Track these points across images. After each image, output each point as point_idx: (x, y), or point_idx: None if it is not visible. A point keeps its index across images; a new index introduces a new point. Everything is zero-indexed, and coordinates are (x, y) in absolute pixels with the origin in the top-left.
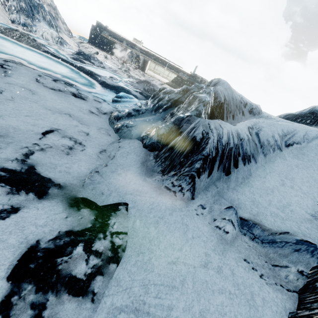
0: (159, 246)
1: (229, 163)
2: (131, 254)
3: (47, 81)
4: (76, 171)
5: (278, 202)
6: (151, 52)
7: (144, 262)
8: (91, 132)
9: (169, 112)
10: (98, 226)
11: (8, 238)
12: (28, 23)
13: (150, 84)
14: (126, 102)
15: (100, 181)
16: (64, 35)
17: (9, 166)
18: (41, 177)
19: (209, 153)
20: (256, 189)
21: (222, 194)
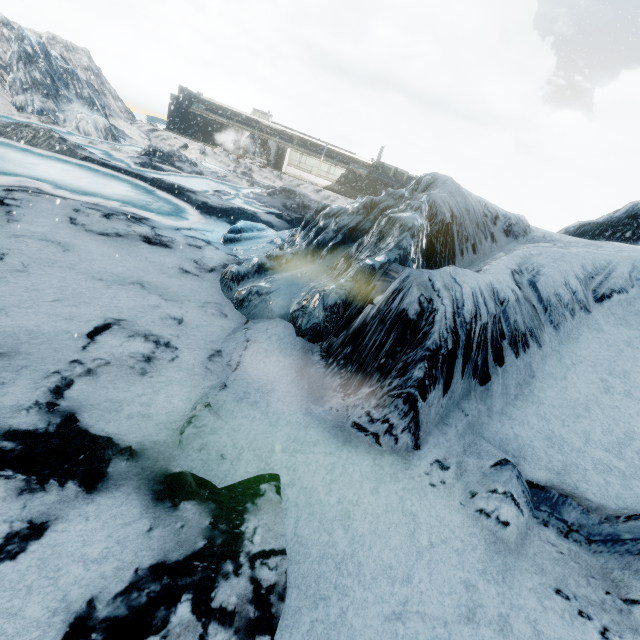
0: (360, 577)
1: (485, 357)
2: (300, 605)
3: (92, 219)
4: (163, 410)
5: (605, 434)
6: (290, 132)
7: (330, 622)
8: (187, 316)
9: (342, 253)
10: (219, 542)
11: (24, 605)
12: (49, 108)
13: (296, 194)
14: (253, 239)
15: (214, 426)
16: (119, 120)
17: (22, 424)
18: (90, 438)
19: (441, 343)
20: (551, 408)
21: (480, 427)
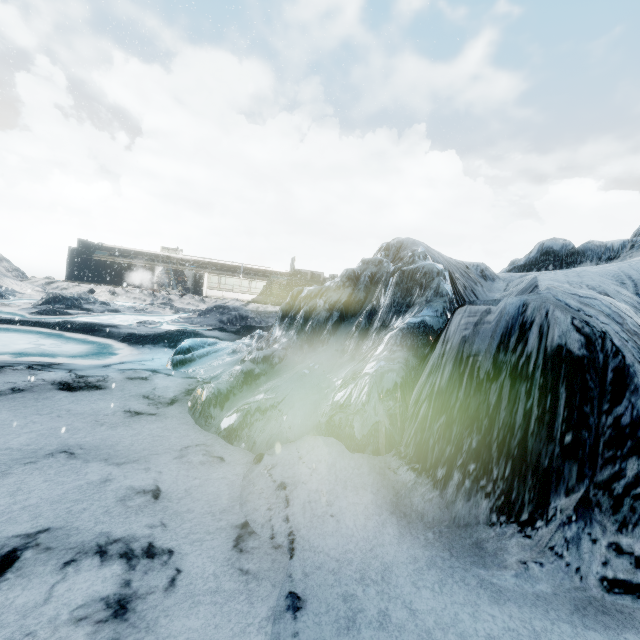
0: None
1: None
2: None
3: None
4: None
5: None
6: (203, 260)
7: None
8: (163, 480)
9: (346, 331)
10: None
11: None
12: None
13: (229, 308)
14: (208, 354)
15: None
16: (6, 279)
17: None
18: None
19: None
20: None
21: None
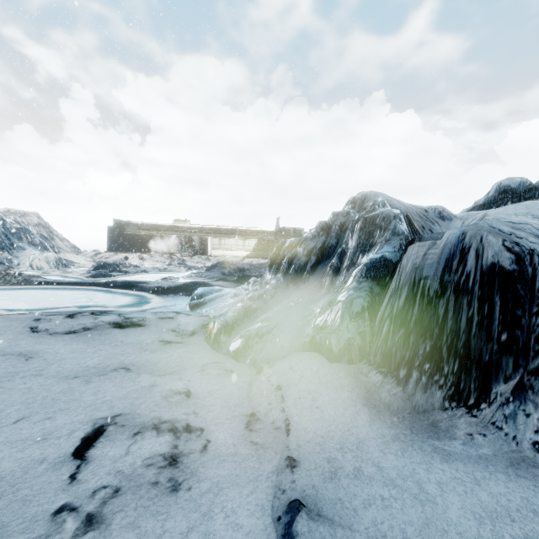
0: None
1: None
2: None
3: (55, 322)
4: None
5: None
6: (206, 227)
7: None
8: (192, 386)
9: (322, 271)
10: None
11: None
12: (4, 258)
13: (229, 263)
14: (216, 298)
15: None
16: (67, 254)
17: None
18: None
19: None
20: None
21: None
